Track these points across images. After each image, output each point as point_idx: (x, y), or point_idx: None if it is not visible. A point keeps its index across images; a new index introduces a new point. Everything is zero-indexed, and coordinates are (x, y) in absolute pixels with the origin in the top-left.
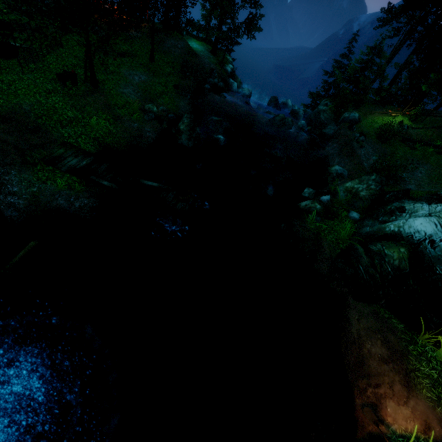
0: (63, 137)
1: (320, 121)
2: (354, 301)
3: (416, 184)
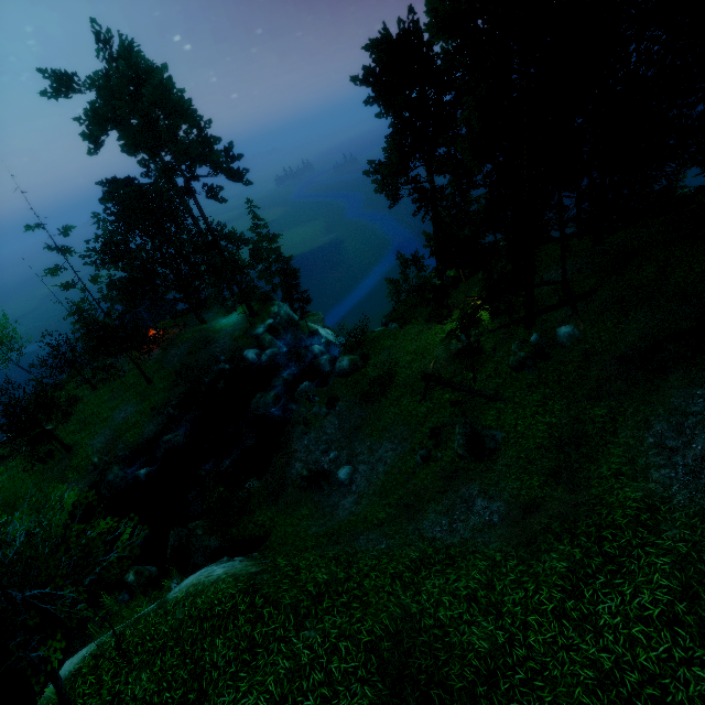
0: (6, 523)
1: None
2: None
3: (359, 494)
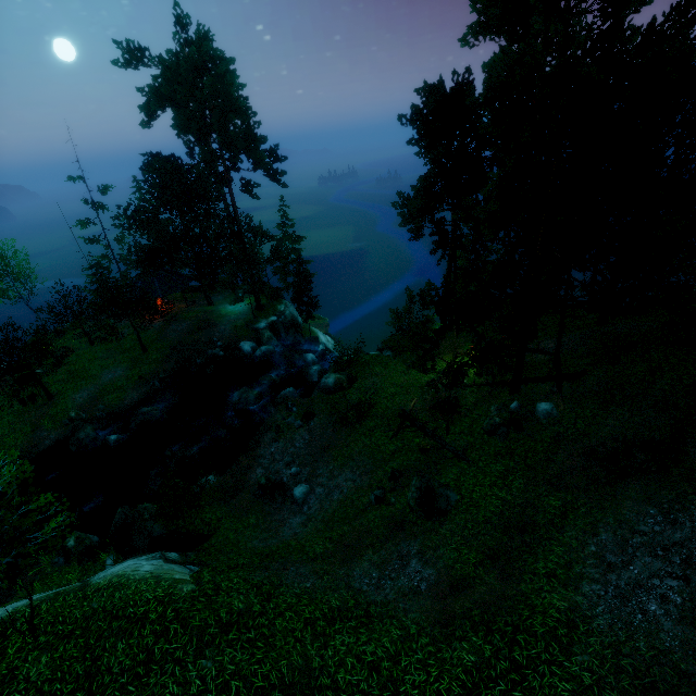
0: None
1: None
2: None
3: (308, 516)
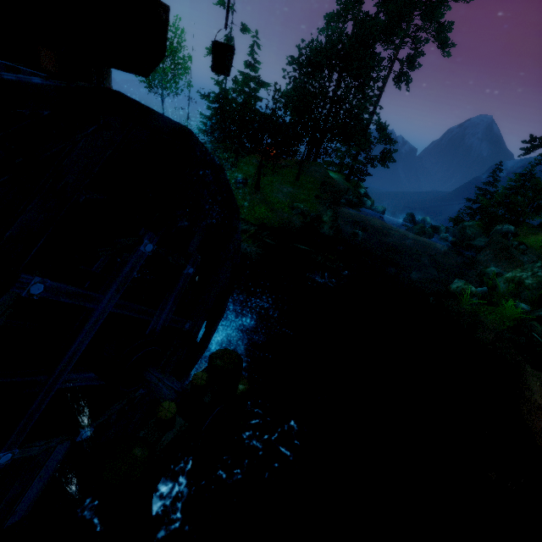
0: None
1: (467, 235)
2: (532, 370)
3: None
